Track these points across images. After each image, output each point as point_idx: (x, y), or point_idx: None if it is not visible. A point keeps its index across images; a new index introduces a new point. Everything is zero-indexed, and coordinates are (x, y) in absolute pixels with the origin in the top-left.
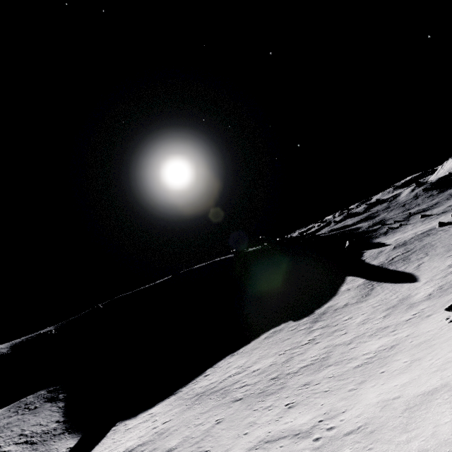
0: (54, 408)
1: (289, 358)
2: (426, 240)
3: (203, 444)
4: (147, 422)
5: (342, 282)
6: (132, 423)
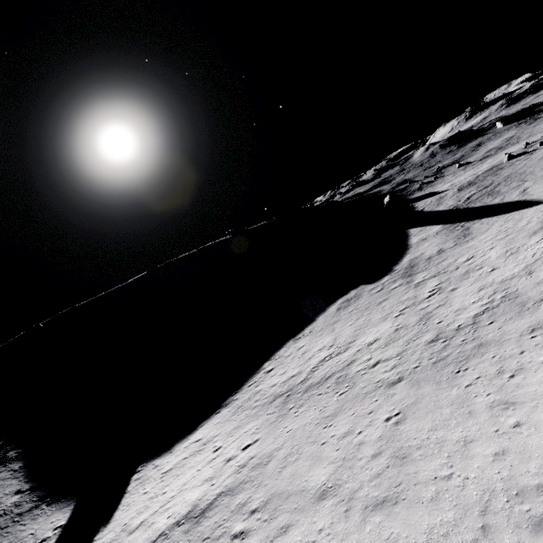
0: (3, 474)
1: (426, 314)
2: (505, 172)
3: (413, 466)
4: (202, 454)
5: (406, 235)
6: (168, 461)
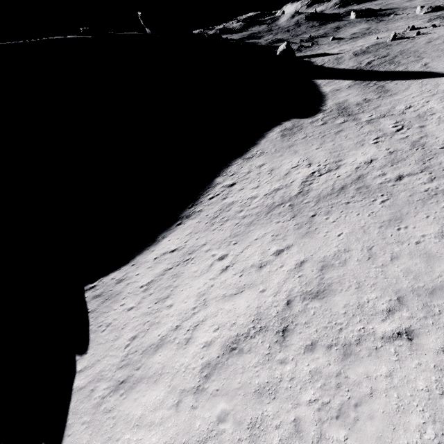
0: None
1: (414, 142)
2: (397, 48)
3: None
4: (198, 263)
5: (314, 84)
6: (139, 274)
